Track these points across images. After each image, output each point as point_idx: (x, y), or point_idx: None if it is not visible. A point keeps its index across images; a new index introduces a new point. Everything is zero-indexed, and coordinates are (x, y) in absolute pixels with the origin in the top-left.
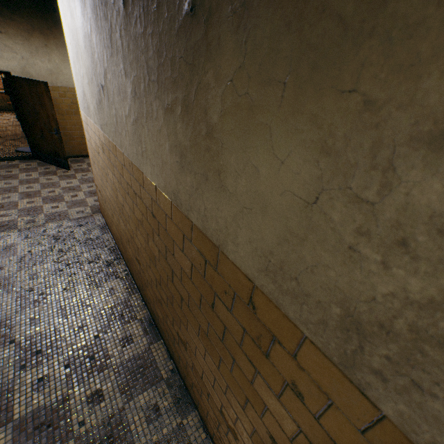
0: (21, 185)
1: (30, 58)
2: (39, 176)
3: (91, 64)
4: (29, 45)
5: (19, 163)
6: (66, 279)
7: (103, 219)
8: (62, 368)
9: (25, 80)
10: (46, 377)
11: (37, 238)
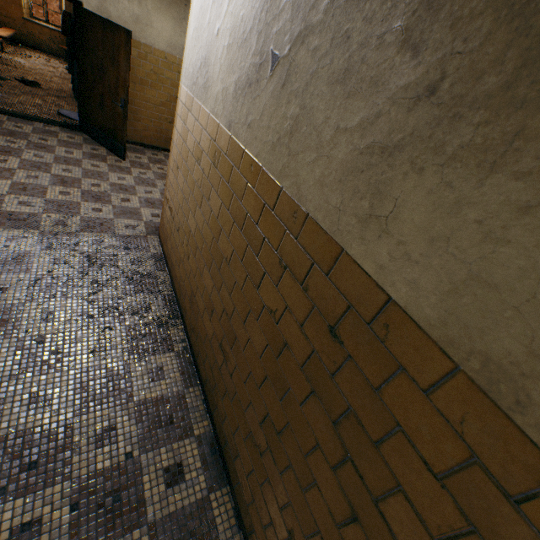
0: (56, 164)
1: None
2: (83, 157)
3: (259, 12)
4: None
5: (58, 131)
6: (95, 334)
7: (160, 247)
8: (65, 508)
9: (100, 20)
10: (36, 522)
11: (64, 252)
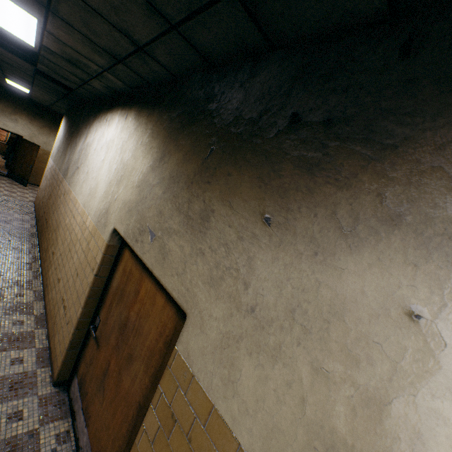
0: None
1: (38, 135)
2: (7, 183)
3: (59, 145)
4: (41, 130)
5: None
6: (5, 208)
7: (34, 204)
8: None
9: (29, 142)
10: None
11: None
